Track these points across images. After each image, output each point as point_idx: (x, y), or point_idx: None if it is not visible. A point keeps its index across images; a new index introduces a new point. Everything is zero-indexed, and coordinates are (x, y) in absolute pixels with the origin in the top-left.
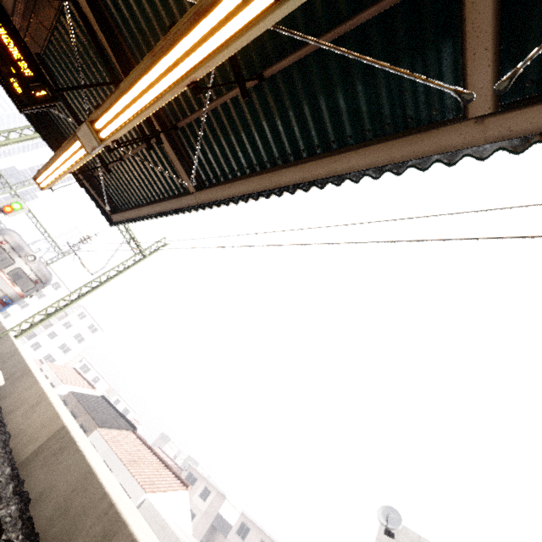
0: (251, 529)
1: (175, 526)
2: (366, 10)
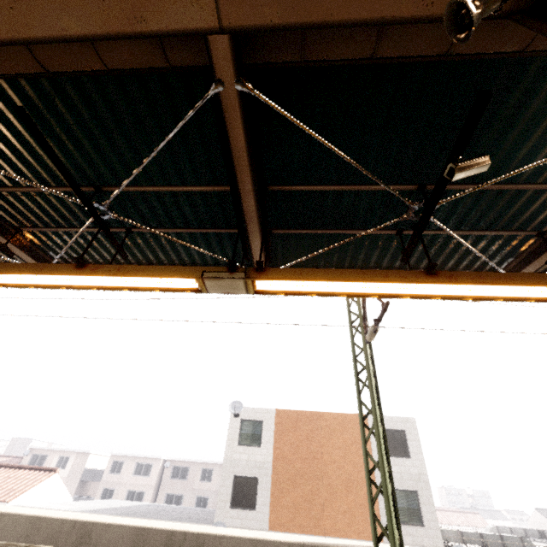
0: (125, 461)
1: (56, 505)
2: (206, 229)
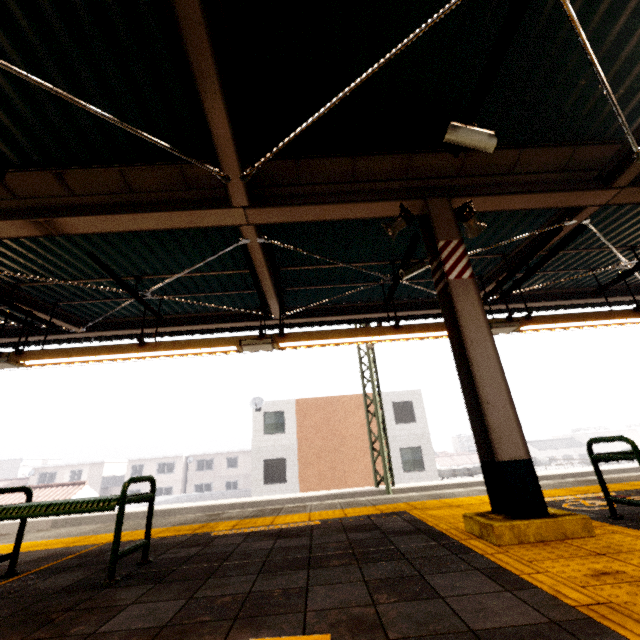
0: (145, 464)
1: None
2: (229, 292)
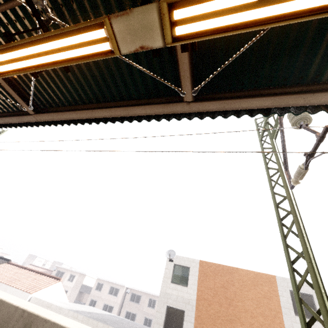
0: (104, 284)
1: (57, 302)
2: None
